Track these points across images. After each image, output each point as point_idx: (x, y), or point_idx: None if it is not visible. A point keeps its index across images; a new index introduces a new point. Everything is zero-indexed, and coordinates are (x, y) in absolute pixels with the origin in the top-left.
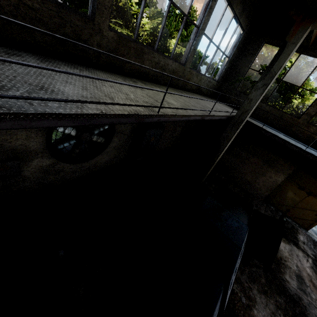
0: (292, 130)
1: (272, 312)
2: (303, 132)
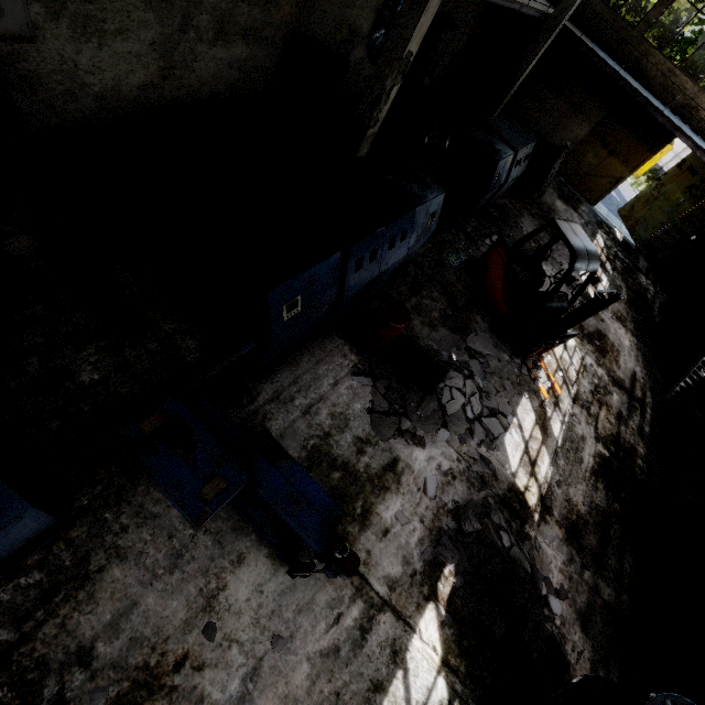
0: (620, 50)
1: (535, 225)
2: (632, 53)
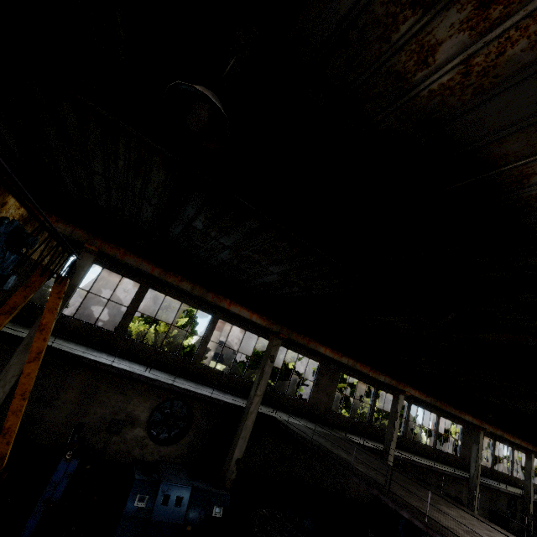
0: None
1: None
2: None
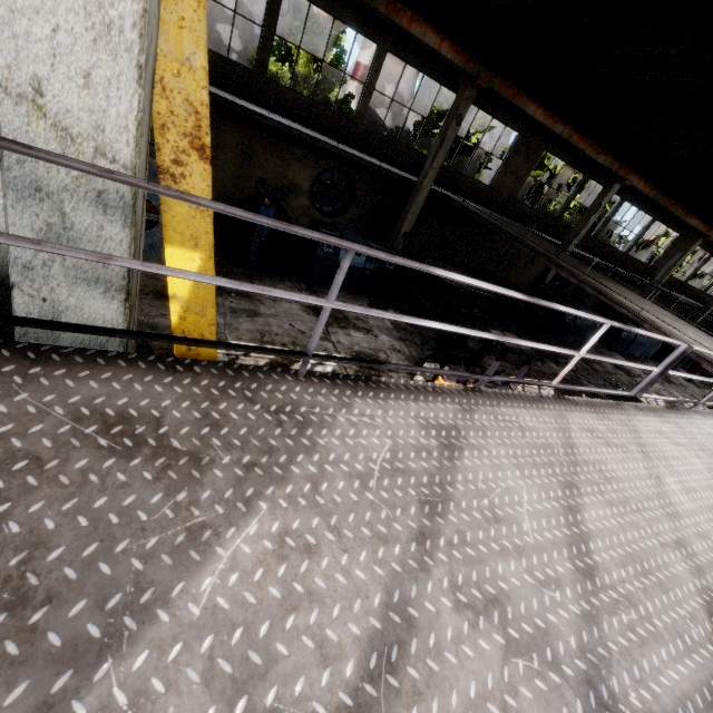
0: None
1: None
2: None
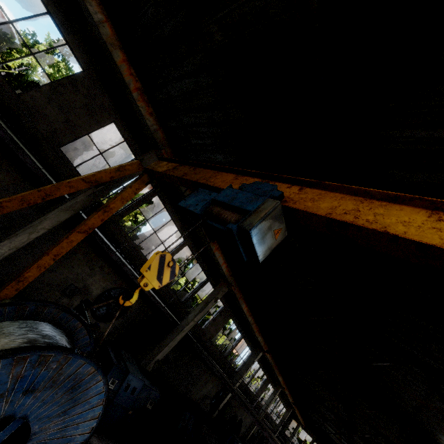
0: None
1: None
2: None
